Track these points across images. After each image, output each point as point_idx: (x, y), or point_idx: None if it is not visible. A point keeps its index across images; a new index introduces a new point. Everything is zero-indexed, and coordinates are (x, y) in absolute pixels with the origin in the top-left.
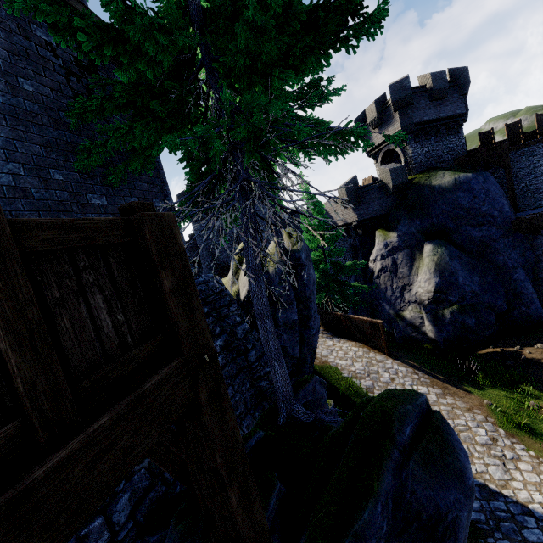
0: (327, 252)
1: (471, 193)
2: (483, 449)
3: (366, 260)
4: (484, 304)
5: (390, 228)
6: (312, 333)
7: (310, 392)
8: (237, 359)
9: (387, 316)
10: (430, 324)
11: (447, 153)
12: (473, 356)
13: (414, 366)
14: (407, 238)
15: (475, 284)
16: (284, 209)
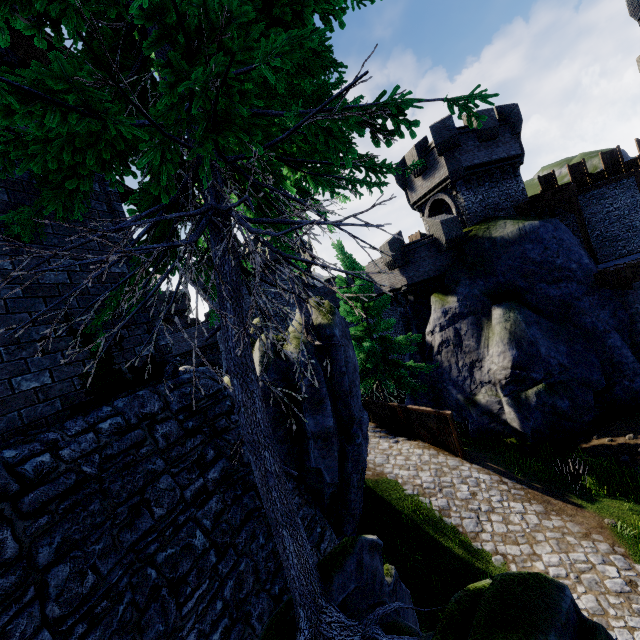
0: (373, 325)
1: (541, 244)
2: (619, 601)
3: (421, 333)
4: (577, 380)
5: (448, 291)
6: (357, 443)
7: (352, 574)
8: (243, 497)
9: (455, 403)
10: (512, 410)
11: (505, 200)
12: (573, 452)
13: (499, 471)
14: (470, 303)
15: (562, 355)
16: (290, 261)
